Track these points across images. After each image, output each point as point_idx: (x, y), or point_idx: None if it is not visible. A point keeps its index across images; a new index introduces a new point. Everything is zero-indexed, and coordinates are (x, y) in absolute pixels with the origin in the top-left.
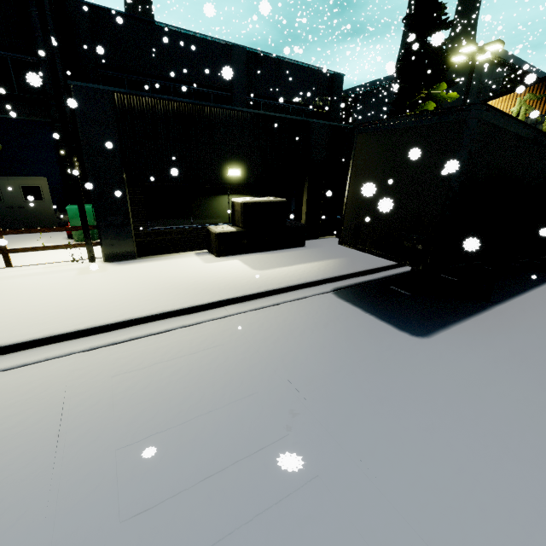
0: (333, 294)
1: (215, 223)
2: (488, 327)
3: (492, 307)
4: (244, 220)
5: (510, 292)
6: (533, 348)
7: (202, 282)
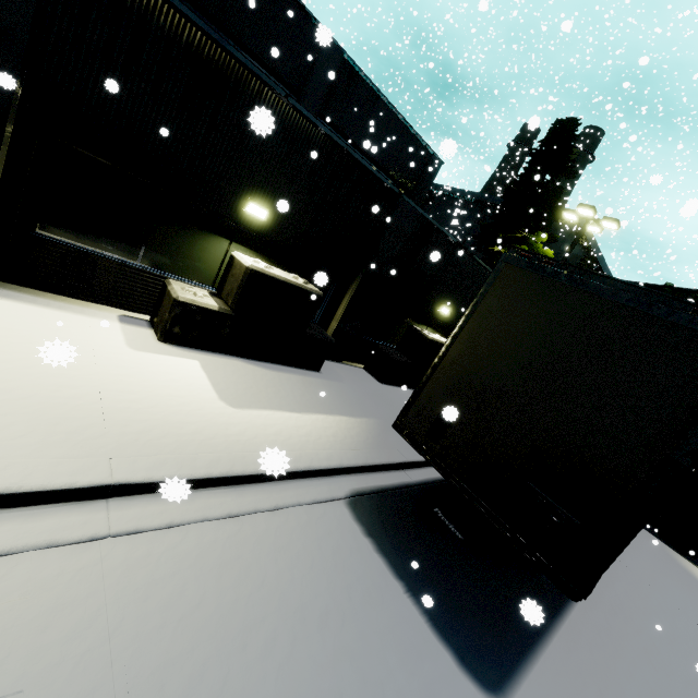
0: (348, 508)
1: (186, 278)
2: (580, 669)
3: (571, 604)
4: (240, 297)
5: None
6: None
7: (89, 405)
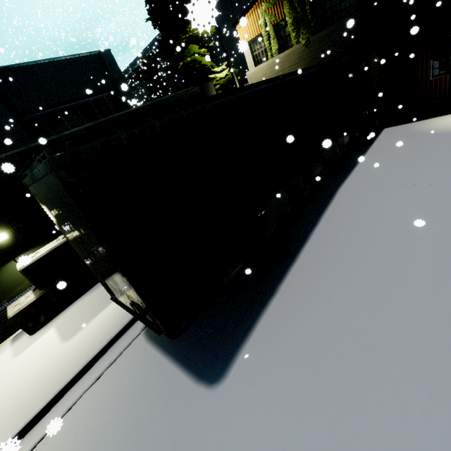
0: (144, 336)
1: (19, 294)
2: (286, 311)
3: (292, 265)
4: (38, 283)
5: (309, 224)
6: (326, 333)
7: None
